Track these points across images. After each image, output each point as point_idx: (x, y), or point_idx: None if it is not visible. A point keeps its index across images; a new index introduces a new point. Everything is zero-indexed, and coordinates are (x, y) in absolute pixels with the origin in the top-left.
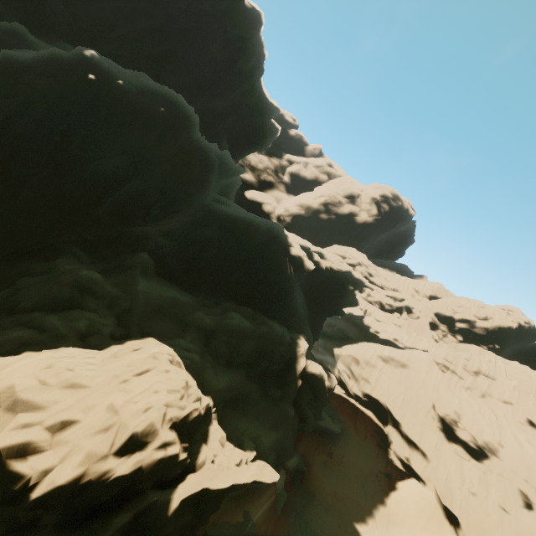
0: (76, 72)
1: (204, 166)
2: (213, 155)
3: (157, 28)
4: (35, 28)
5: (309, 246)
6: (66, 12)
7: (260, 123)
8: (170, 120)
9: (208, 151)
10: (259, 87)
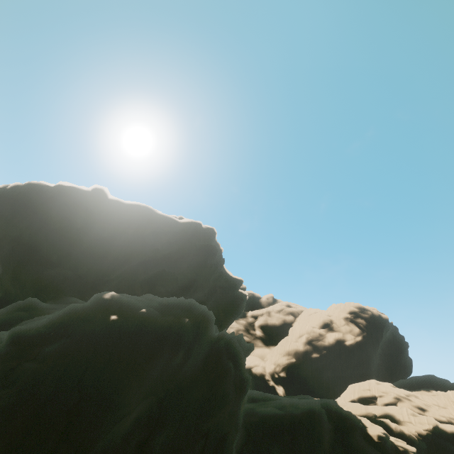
0: (95, 319)
1: (233, 363)
2: (238, 345)
3: (148, 260)
4: (45, 296)
5: (372, 412)
6: (74, 275)
7: (231, 296)
8: (194, 327)
9: (233, 343)
10: (223, 271)
